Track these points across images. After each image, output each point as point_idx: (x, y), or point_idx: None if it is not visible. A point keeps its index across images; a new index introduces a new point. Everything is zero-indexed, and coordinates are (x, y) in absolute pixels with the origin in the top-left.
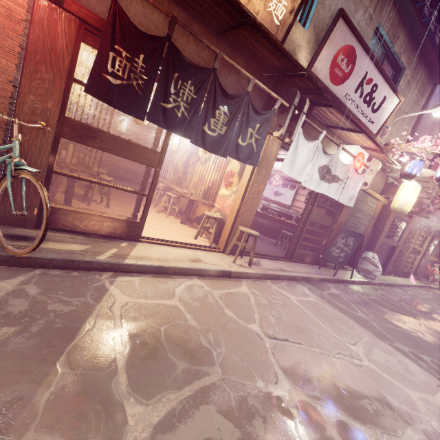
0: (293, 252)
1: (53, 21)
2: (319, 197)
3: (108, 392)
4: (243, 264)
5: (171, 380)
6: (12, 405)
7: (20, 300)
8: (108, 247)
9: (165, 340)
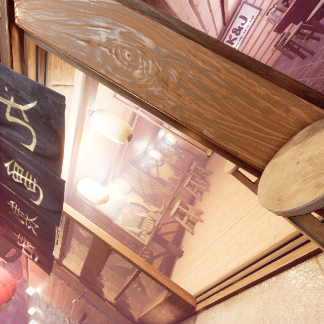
0: None
1: None
2: None
3: None
4: None
5: None
6: None
7: None
8: None
9: None
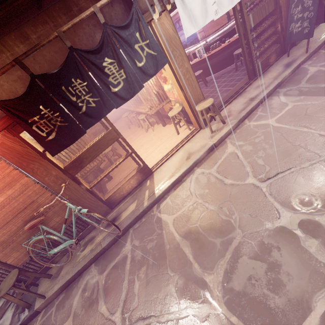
0: (253, 70)
1: (3, 145)
2: (243, 0)
3: (194, 276)
4: (219, 126)
5: (217, 253)
6: (167, 299)
7: (137, 251)
8: (144, 193)
9: (203, 231)
